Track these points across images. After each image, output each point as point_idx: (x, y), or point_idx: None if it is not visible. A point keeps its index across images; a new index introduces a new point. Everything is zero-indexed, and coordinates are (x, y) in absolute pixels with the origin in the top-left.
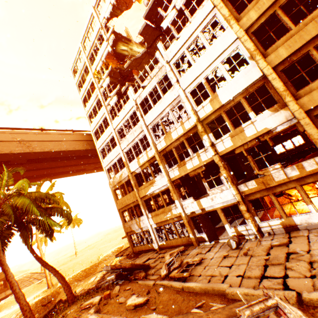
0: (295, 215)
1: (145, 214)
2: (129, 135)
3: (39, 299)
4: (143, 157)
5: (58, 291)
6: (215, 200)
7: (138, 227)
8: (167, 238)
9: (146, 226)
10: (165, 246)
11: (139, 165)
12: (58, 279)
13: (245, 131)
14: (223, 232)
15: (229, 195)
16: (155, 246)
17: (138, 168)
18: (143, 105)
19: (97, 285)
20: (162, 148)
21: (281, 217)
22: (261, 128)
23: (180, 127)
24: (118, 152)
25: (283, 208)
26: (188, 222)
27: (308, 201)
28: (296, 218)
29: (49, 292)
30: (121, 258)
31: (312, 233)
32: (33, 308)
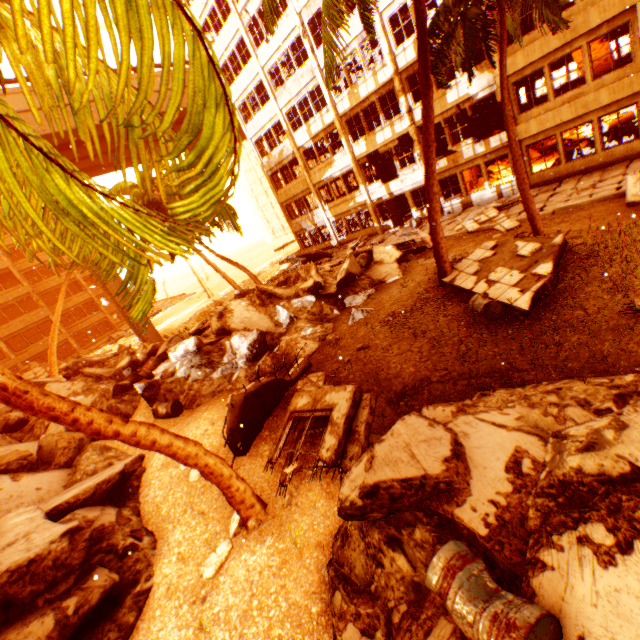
0: (473, 194)
1: (321, 206)
2: (292, 85)
3: (210, 304)
4: (316, 124)
5: (225, 298)
6: (405, 183)
7: (311, 224)
8: (349, 232)
9: (322, 222)
10: (345, 242)
11: (310, 137)
12: (244, 271)
13: (446, 97)
14: (410, 219)
15: (420, 176)
16: (333, 243)
17: (309, 141)
18: (312, 21)
19: (284, 272)
20: (344, 111)
21: (462, 196)
22: (463, 94)
23: (371, 81)
24: (273, 114)
25: (478, 190)
26: (373, 211)
27: (485, 179)
28: (473, 197)
29: (216, 299)
30: (289, 264)
31: (477, 207)
32: (209, 310)
